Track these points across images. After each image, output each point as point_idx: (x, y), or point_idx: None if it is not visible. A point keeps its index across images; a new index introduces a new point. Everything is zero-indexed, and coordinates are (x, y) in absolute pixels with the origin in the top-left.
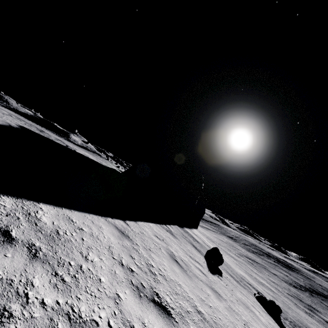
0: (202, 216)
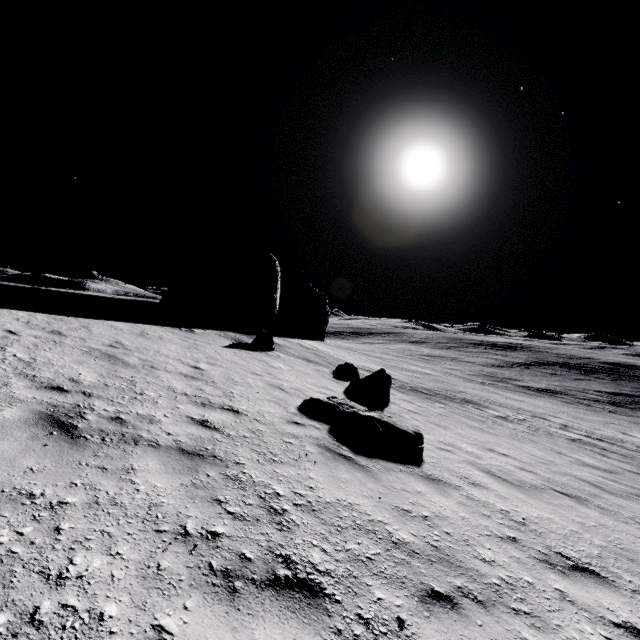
0: (325, 320)
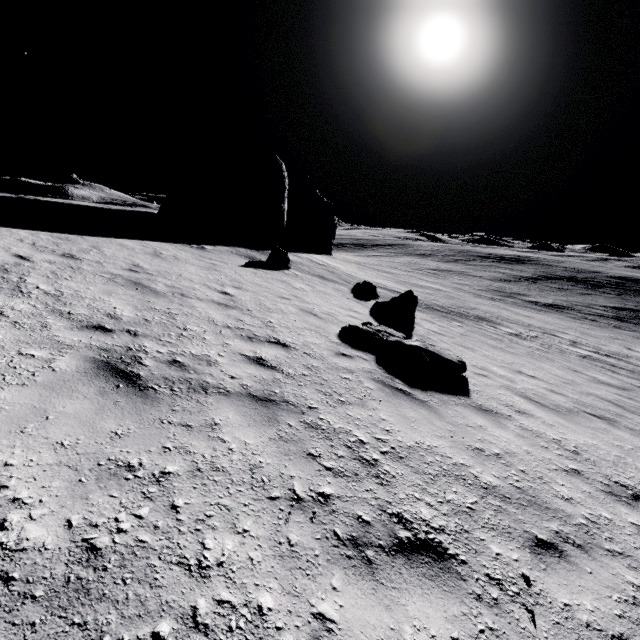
0: (333, 232)
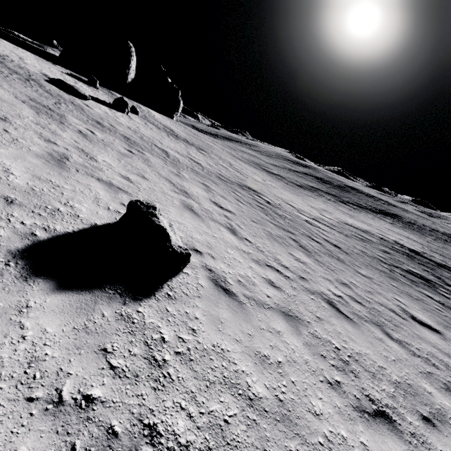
0: (176, 106)
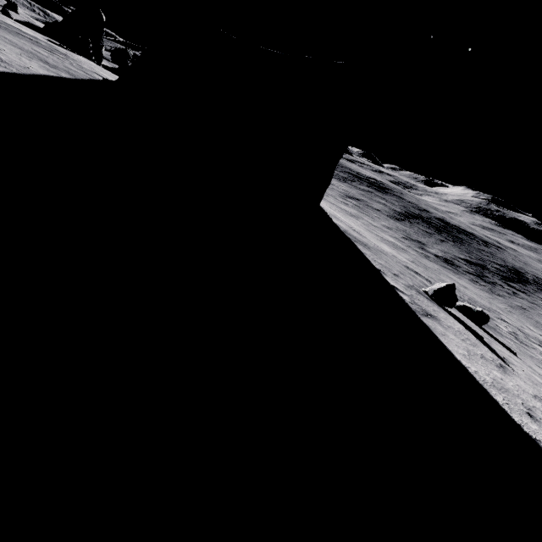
0: None
